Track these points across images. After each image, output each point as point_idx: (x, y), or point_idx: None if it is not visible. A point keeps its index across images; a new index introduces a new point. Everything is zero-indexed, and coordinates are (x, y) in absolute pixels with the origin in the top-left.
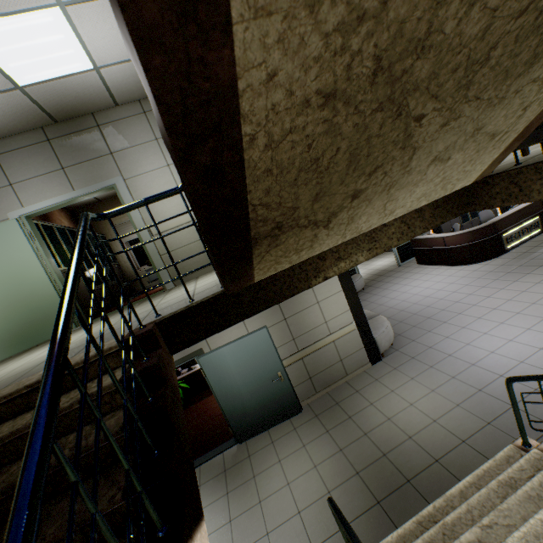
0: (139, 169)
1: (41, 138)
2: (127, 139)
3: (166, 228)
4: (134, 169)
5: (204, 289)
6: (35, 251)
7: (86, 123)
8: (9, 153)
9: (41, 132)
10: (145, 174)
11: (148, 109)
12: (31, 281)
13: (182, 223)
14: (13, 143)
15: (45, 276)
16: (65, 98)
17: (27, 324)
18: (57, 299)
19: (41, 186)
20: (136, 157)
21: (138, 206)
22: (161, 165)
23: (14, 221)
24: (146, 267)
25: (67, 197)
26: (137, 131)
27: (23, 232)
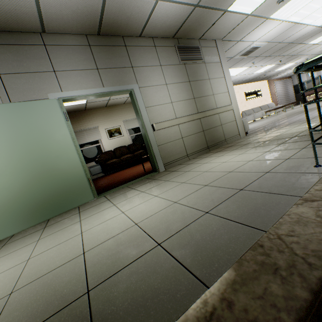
0: (148, 82)
1: (84, 43)
2: (143, 60)
3: (163, 126)
4: (145, 81)
5: (287, 156)
6: (68, 129)
7: (118, 42)
8: (57, 46)
9: (85, 38)
10: (152, 86)
11: (157, 44)
12: (62, 154)
13: (173, 125)
14: (62, 40)
15: (74, 151)
16: (121, 15)
17: (54, 194)
18: (81, 173)
19: (78, 78)
20: (147, 74)
21: (310, 70)
22: (162, 83)
23: (55, 100)
24: (90, 164)
25: (98, 90)
26: (149, 56)
27: (61, 111)
